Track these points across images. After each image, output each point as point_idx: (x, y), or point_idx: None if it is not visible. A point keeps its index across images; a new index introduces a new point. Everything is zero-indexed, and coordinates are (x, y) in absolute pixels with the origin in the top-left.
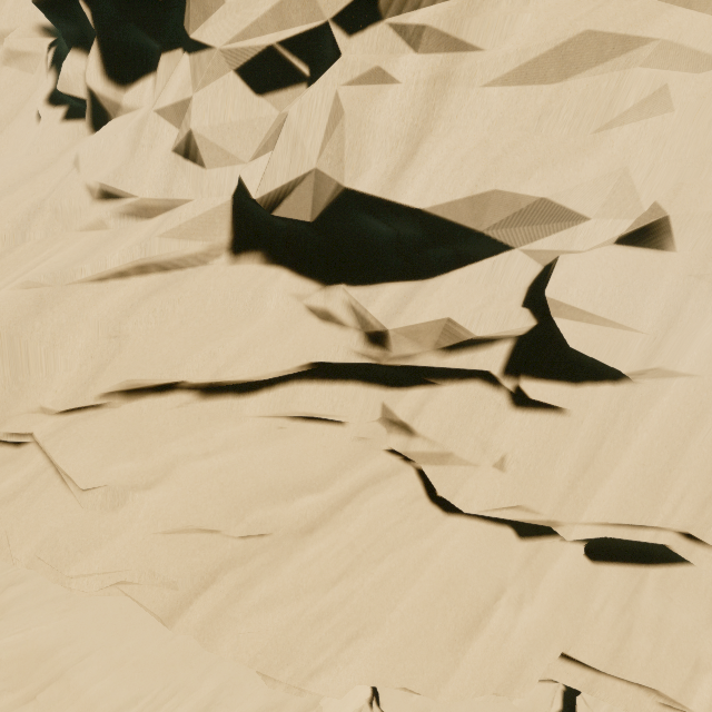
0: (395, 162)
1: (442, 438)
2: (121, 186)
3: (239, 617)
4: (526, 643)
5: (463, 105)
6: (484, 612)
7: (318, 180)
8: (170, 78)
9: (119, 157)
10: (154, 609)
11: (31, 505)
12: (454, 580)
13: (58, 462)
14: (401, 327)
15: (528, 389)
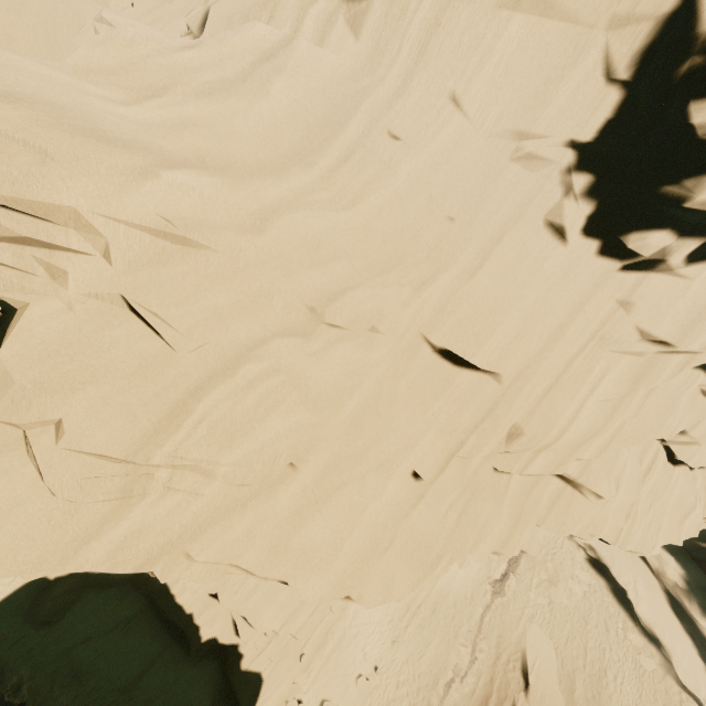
0: None
1: (700, 437)
2: (683, 343)
3: (634, 534)
4: (700, 516)
5: None
6: (693, 508)
7: None
8: None
9: (679, 319)
10: (612, 539)
11: (570, 508)
12: (683, 497)
13: (597, 488)
14: None
15: None
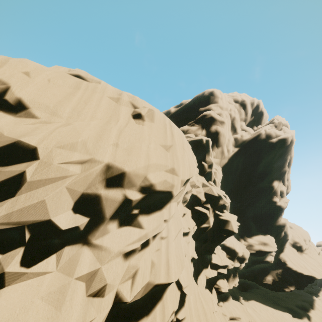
0: (166, 268)
1: None
2: None
3: None
4: None
5: (171, 248)
6: None
7: (149, 282)
8: (80, 259)
9: (42, 316)
10: None
11: None
12: None
13: None
14: (167, 321)
15: (180, 316)
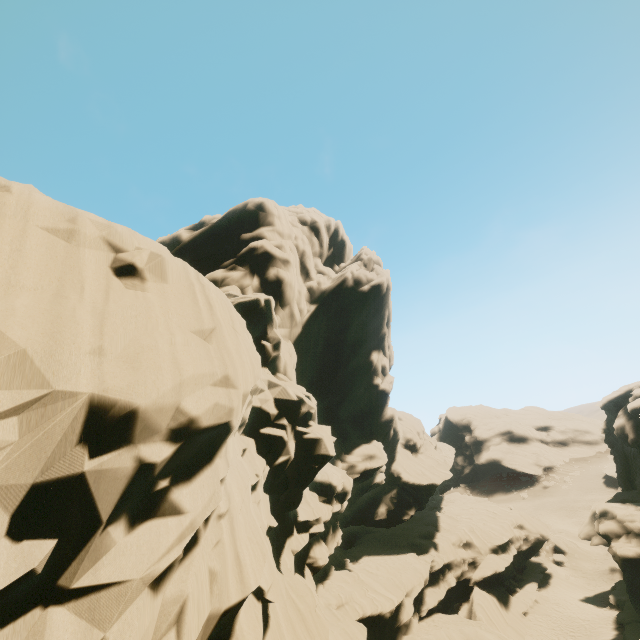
0: (237, 572)
1: None
2: None
3: None
4: None
5: (238, 528)
6: None
7: (210, 616)
8: None
9: None
10: None
11: None
12: None
13: None
14: None
15: None
